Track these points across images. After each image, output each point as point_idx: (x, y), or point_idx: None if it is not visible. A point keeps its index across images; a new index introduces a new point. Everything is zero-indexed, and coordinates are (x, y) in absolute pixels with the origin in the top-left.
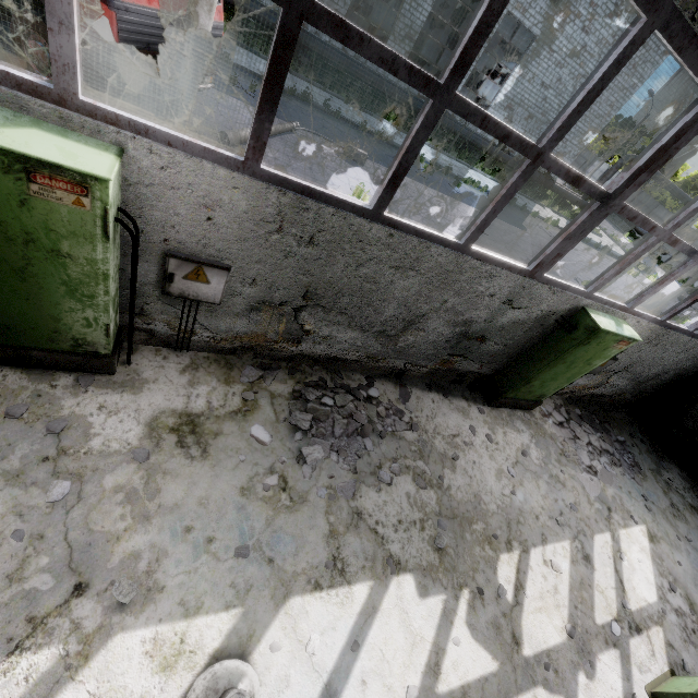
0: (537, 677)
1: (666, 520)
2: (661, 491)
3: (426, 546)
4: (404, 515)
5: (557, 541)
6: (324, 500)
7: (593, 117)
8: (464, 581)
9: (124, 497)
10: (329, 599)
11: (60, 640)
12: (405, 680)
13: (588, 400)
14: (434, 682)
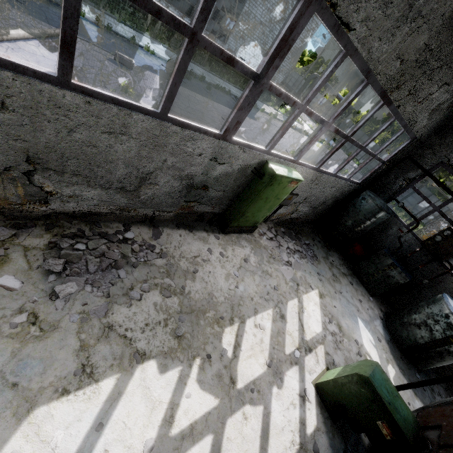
0: (245, 399)
1: (330, 284)
2: (328, 268)
3: (168, 337)
4: (150, 319)
5: (264, 311)
6: (76, 323)
7: (293, 48)
8: (196, 353)
9: None
10: (77, 398)
11: None
12: (144, 436)
13: (289, 222)
14: (169, 429)
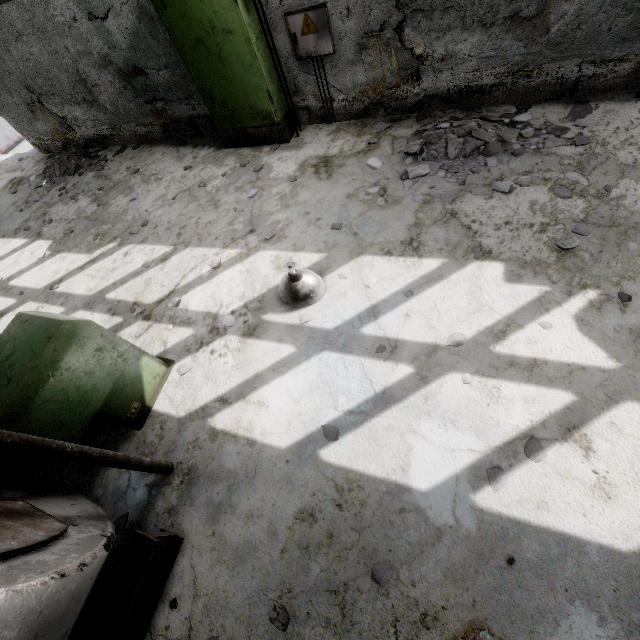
0: None
1: None
2: None
3: (540, 246)
4: (516, 218)
5: None
6: (417, 203)
7: None
8: (593, 283)
9: (279, 198)
10: (396, 262)
11: (240, 248)
12: (453, 328)
13: None
14: (491, 342)
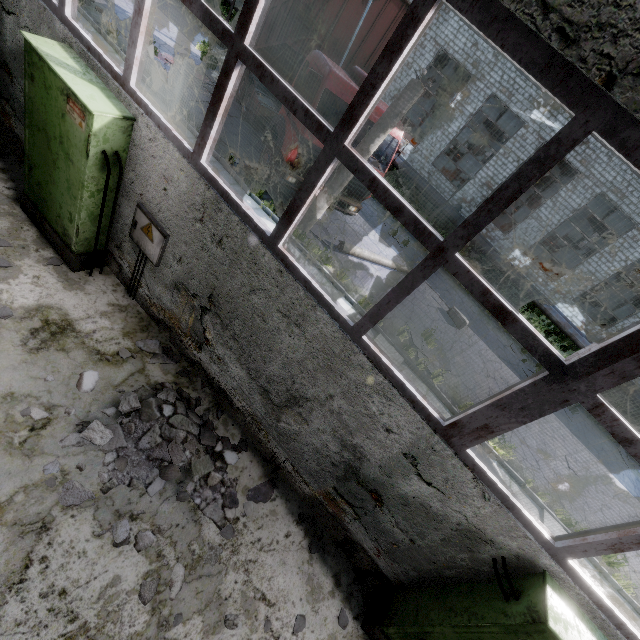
0: None
1: None
2: None
3: None
4: (78, 592)
5: None
6: (43, 475)
7: None
8: None
9: None
10: None
11: None
12: None
13: None
14: None
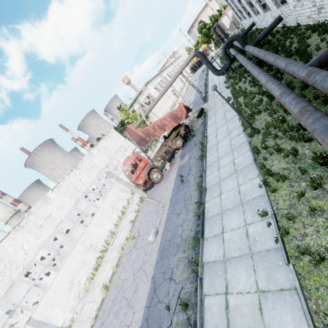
0: None
1: None
2: None
3: None
4: None
5: None
6: None
7: None
8: None
9: None
10: None
11: None
12: None
13: None
14: None
